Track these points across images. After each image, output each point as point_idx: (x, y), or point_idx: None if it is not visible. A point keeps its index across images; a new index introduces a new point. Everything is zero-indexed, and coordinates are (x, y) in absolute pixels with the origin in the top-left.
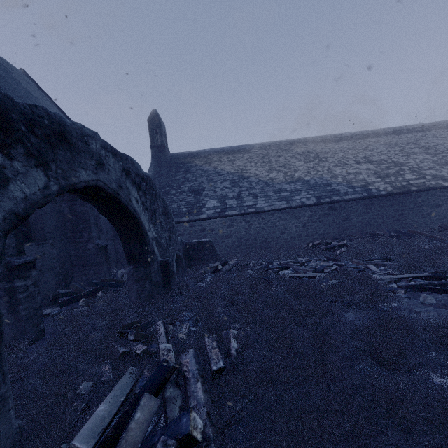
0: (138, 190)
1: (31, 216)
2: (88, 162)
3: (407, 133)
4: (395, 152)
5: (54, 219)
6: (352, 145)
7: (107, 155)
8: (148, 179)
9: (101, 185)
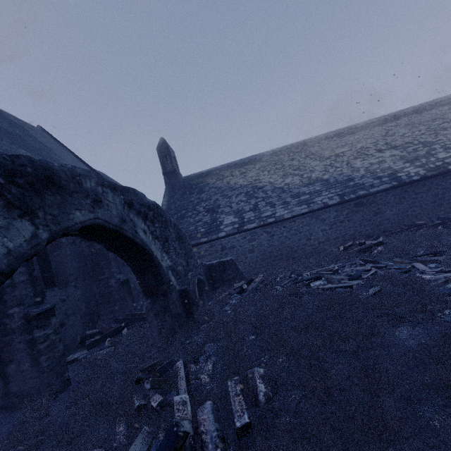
0: (145, 220)
1: (53, 261)
2: (83, 201)
3: (430, 109)
4: (421, 132)
5: (75, 260)
6: (369, 134)
7: (105, 191)
8: (155, 207)
9: (100, 223)
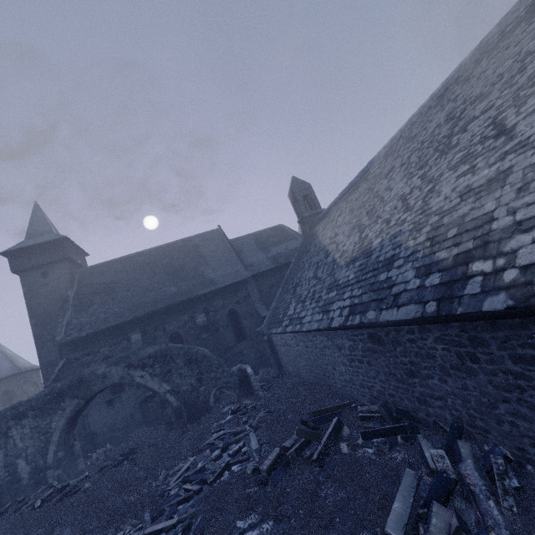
0: (144, 368)
1: None
2: (97, 381)
3: None
4: None
5: None
6: None
7: (111, 369)
8: (159, 352)
9: (108, 386)
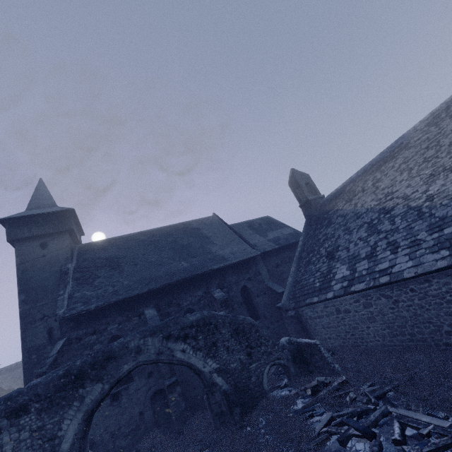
0: (186, 339)
1: None
2: (129, 357)
3: None
4: None
5: None
6: None
7: (146, 340)
8: (202, 320)
9: (141, 364)
